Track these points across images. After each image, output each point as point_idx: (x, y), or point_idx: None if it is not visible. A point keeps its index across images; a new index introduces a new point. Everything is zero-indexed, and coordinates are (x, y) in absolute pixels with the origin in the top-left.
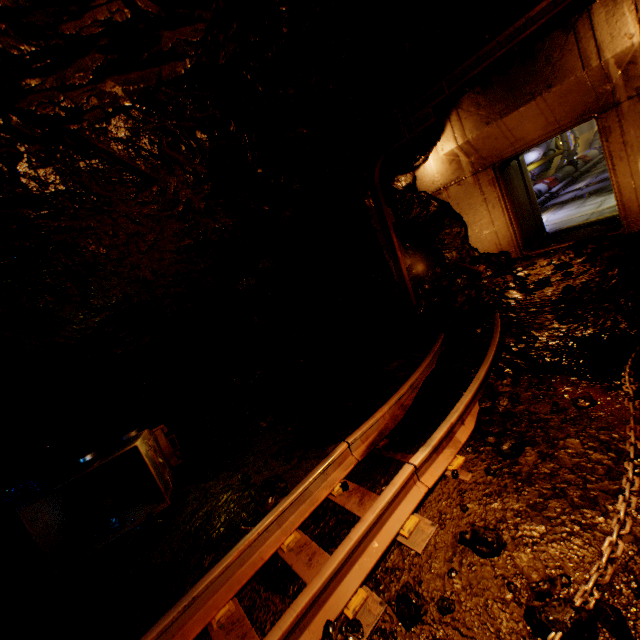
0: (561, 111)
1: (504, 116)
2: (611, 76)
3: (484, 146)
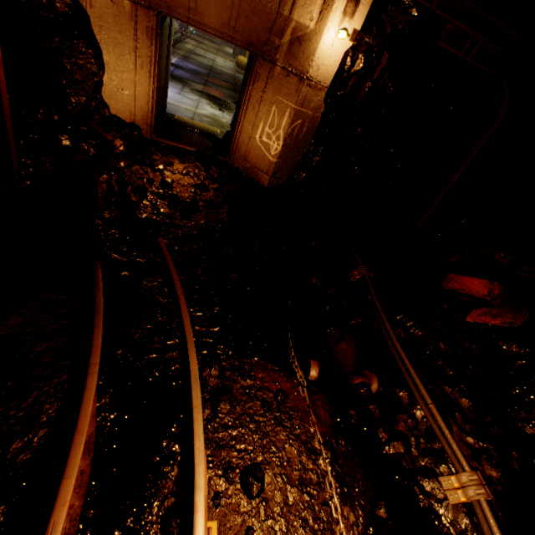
0: (243, 25)
1: None
2: (285, 35)
3: None
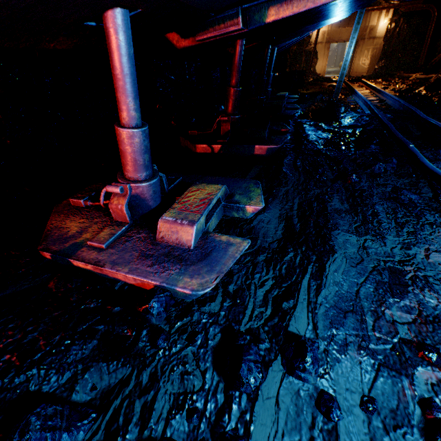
0: None
1: (344, 27)
2: (367, 31)
3: (333, 34)
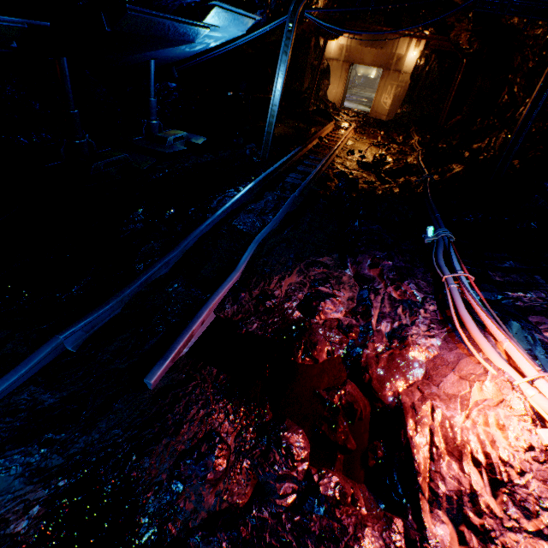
0: (378, 60)
1: (366, 47)
2: (394, 59)
3: (353, 53)
